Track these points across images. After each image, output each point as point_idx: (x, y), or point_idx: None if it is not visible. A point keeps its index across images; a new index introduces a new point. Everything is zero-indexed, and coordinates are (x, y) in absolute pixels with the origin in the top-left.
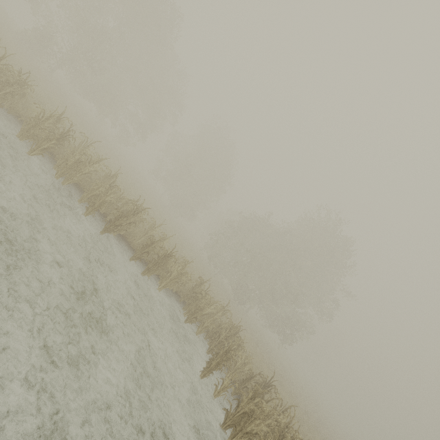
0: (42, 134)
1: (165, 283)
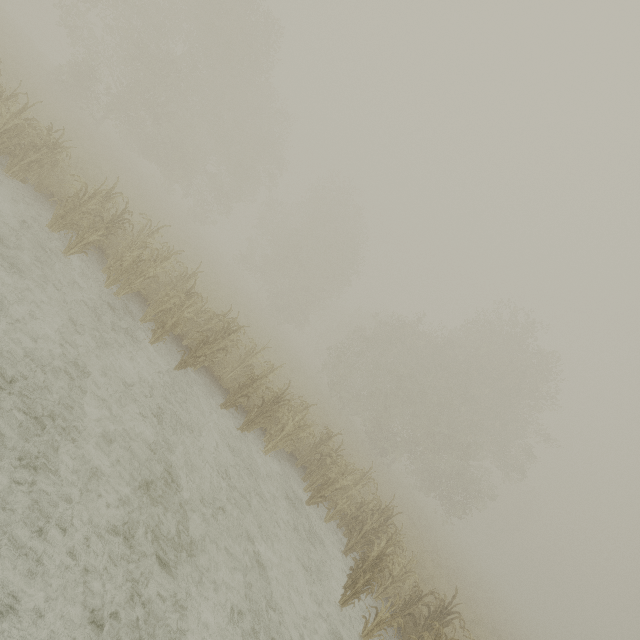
0: (84, 222)
1: (275, 443)
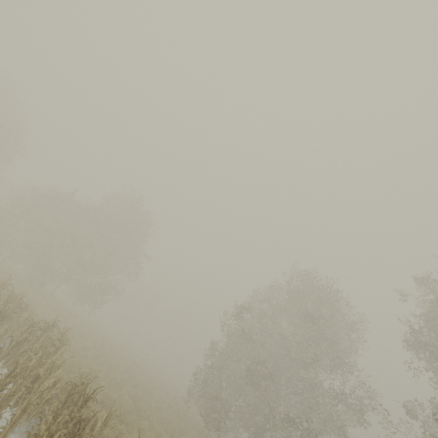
0: None
1: None
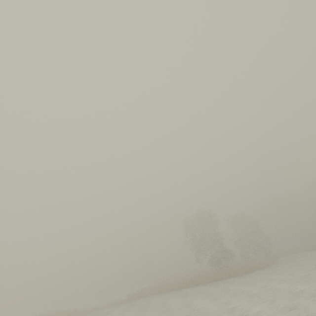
0: None
1: None
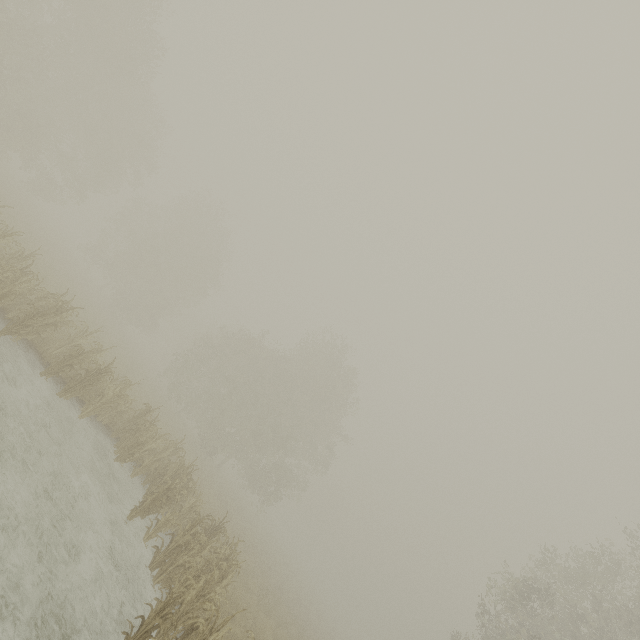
0: None
1: (92, 408)
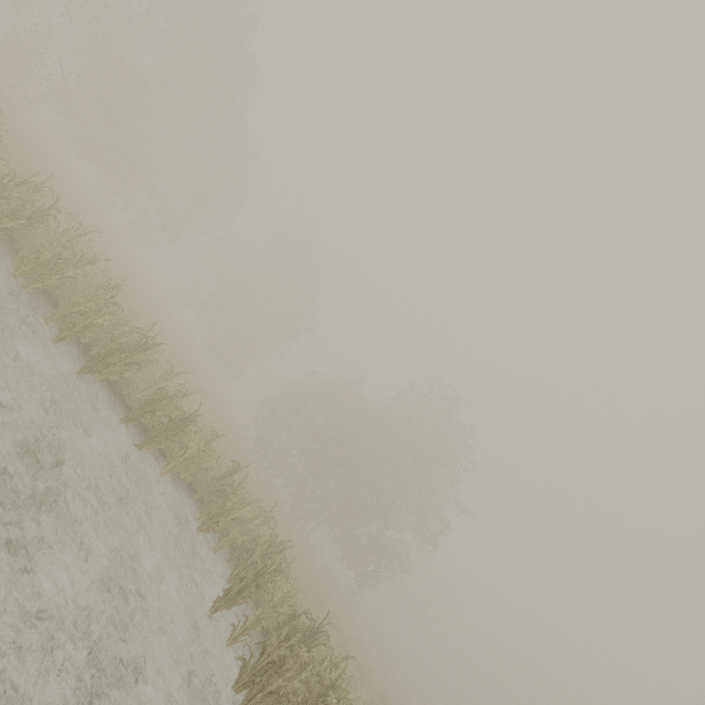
0: (4, 206)
1: (174, 464)
